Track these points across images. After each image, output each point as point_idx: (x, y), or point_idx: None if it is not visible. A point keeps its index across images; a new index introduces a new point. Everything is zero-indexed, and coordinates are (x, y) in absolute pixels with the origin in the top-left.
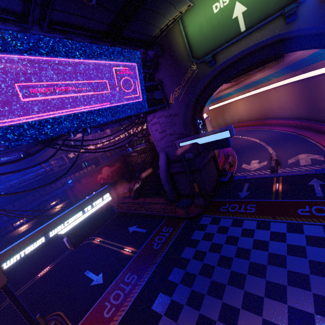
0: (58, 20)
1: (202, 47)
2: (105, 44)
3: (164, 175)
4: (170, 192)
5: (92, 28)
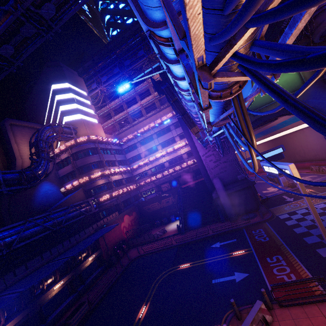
0: None
1: (251, 107)
2: None
3: (225, 195)
4: (232, 210)
5: None
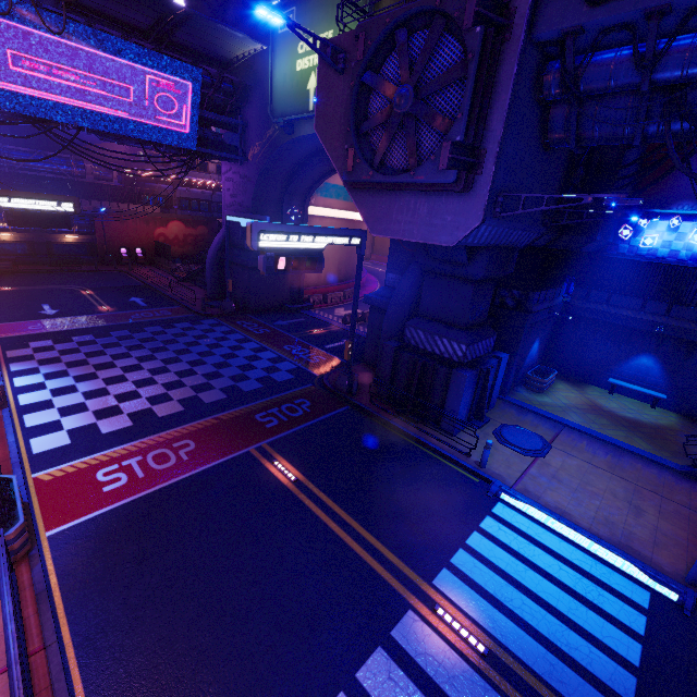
0: (80, 2)
1: (281, 105)
2: (147, 44)
3: (211, 257)
4: (210, 283)
5: (127, 22)
